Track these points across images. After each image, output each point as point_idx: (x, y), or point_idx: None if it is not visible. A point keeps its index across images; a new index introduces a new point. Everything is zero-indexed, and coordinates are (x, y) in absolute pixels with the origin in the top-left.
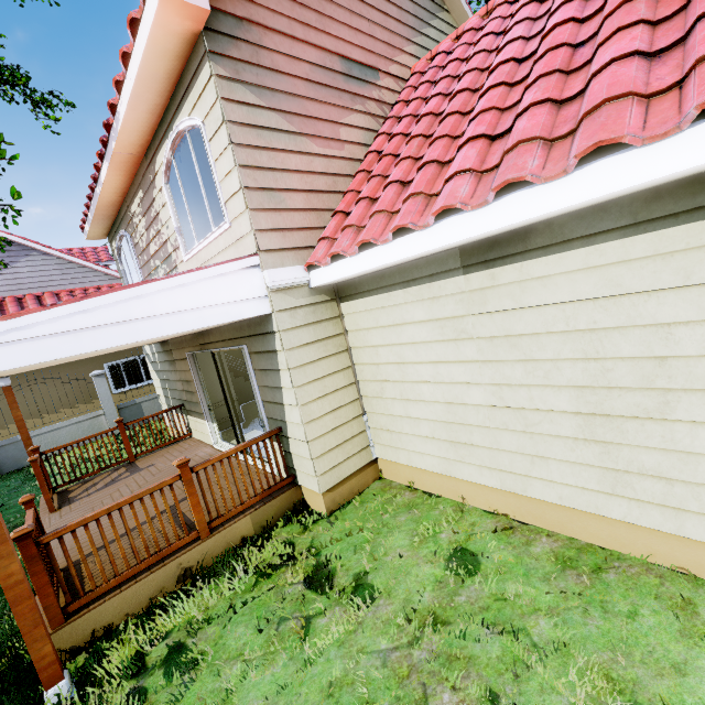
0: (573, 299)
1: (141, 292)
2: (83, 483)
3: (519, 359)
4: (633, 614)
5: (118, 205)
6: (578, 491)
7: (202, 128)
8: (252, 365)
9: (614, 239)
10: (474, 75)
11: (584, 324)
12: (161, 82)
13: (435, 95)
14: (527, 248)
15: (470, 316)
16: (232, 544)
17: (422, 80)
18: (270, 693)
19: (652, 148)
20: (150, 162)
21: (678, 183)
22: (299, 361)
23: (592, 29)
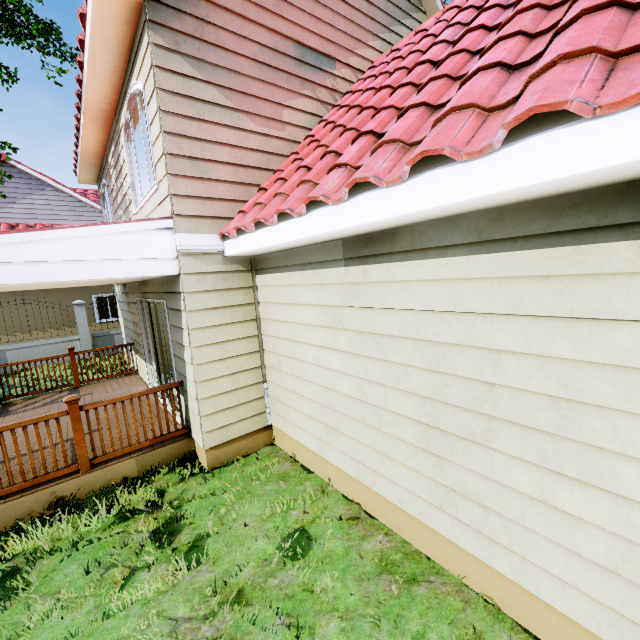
0: (424, 308)
1: (38, 237)
2: (28, 398)
3: (379, 358)
4: (421, 636)
5: (101, 155)
6: (414, 498)
7: (143, 92)
8: (169, 319)
9: (461, 254)
10: (400, 73)
11: (431, 335)
12: (115, 45)
13: (369, 89)
14: (393, 250)
15: (347, 308)
16: (112, 482)
17: (370, 74)
18: (60, 637)
19: (472, 165)
20: (118, 119)
21: (518, 206)
22: (200, 324)
23: (492, 37)
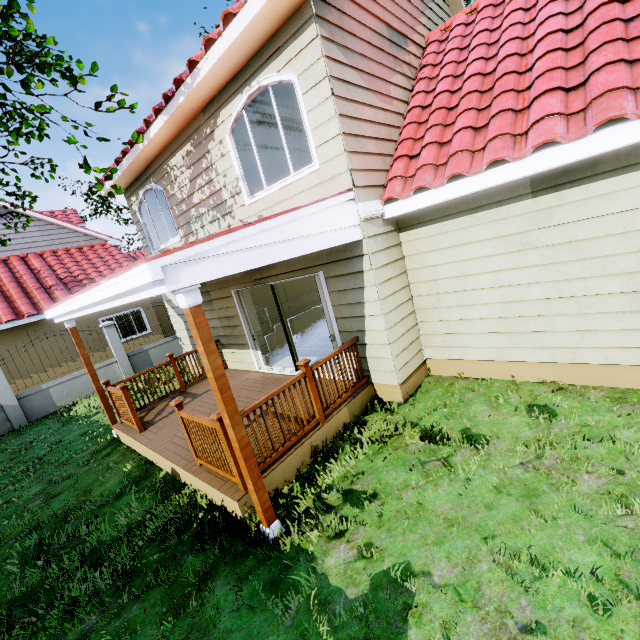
0: (632, 208)
1: (294, 217)
2: (147, 410)
3: (578, 259)
4: None
5: (151, 159)
6: (622, 351)
7: (295, 82)
8: (328, 288)
9: None
10: (518, 43)
11: (639, 226)
12: (254, 41)
13: (477, 59)
14: (594, 173)
15: (535, 231)
16: (339, 429)
17: (451, 47)
18: (451, 499)
19: None
20: (209, 116)
21: None
22: (381, 279)
23: (637, 8)
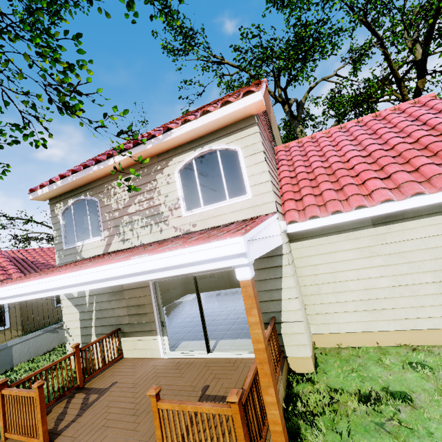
0: (426, 236)
1: (269, 222)
2: None
3: (405, 262)
4: None
5: (94, 179)
6: (441, 319)
7: (238, 151)
8: None
9: (438, 215)
10: (338, 157)
11: (432, 245)
12: (215, 126)
13: (317, 160)
14: (404, 217)
15: (378, 245)
16: (283, 404)
17: (296, 154)
18: None
19: None
20: (162, 159)
21: None
22: (293, 271)
23: (394, 153)
